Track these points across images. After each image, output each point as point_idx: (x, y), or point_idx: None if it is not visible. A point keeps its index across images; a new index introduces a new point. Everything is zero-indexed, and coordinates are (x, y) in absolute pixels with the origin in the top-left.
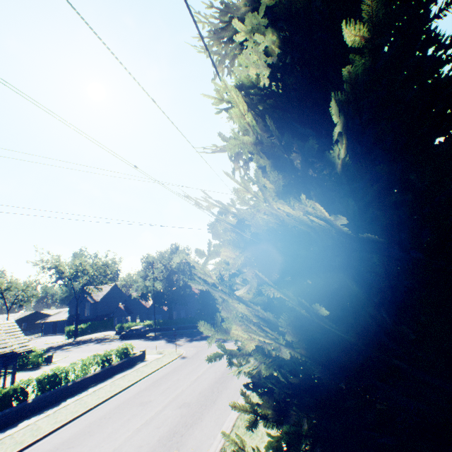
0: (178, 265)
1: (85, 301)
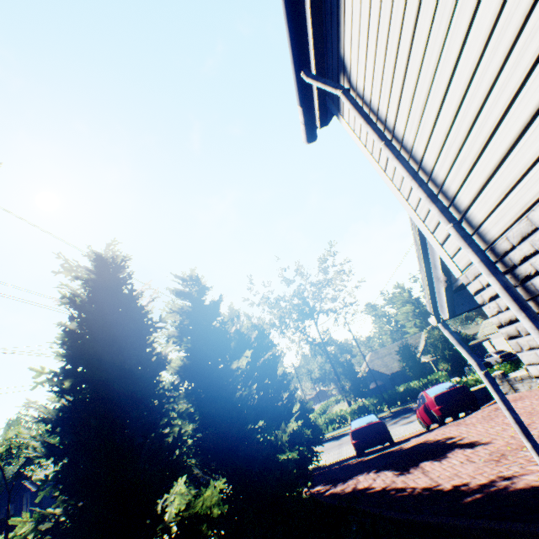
0: None
1: (22, 492)
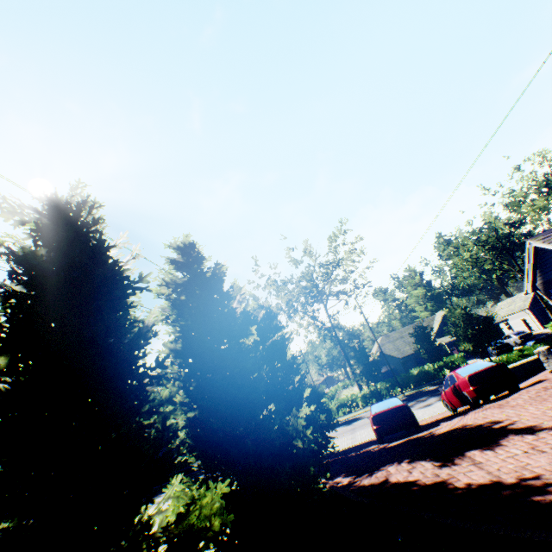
0: (154, 396)
1: None
